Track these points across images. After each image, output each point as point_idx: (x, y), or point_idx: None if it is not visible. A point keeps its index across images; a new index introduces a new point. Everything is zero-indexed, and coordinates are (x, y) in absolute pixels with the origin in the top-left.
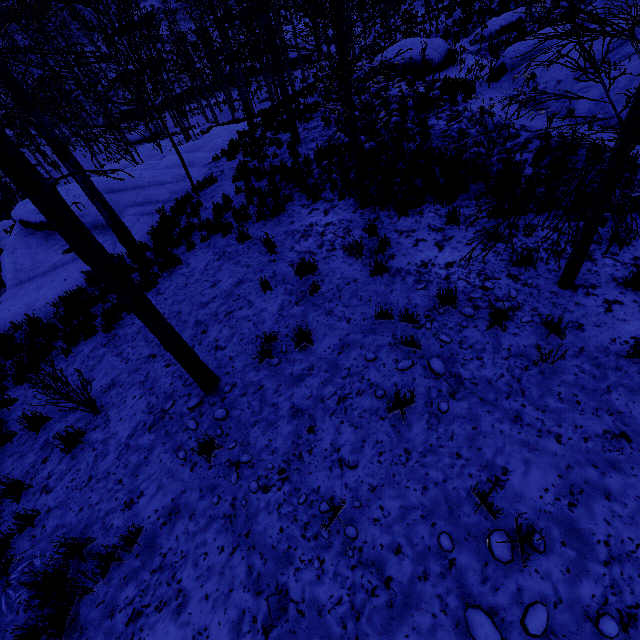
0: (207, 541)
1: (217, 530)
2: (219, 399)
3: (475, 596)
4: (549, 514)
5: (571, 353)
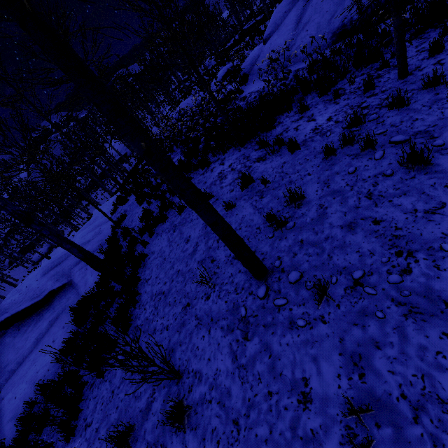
0: (422, 344)
1: (417, 329)
2: (279, 273)
3: None
4: None
5: None
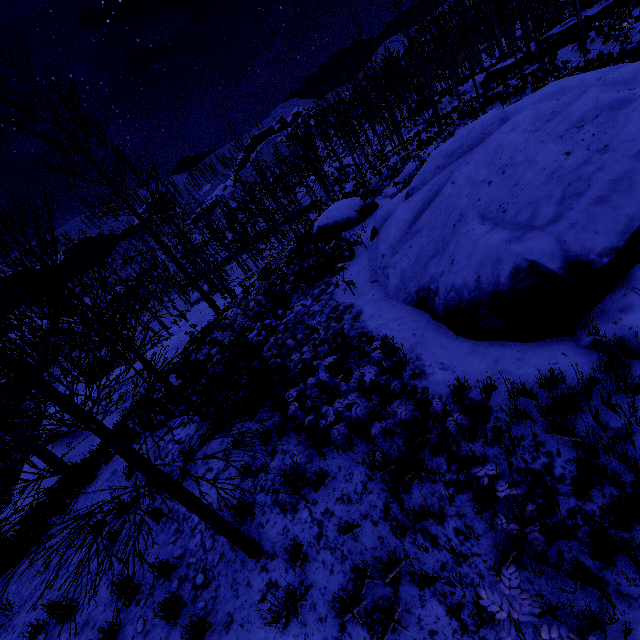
0: None
1: None
2: None
3: None
4: None
5: None
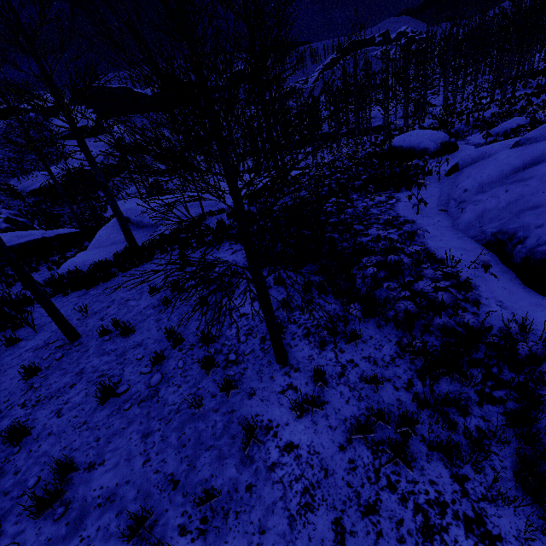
0: None
1: None
2: (69, 348)
3: (7, 519)
4: (85, 502)
5: (224, 410)
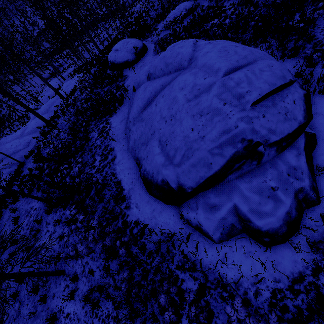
0: None
1: None
2: None
3: None
4: None
5: (45, 309)
